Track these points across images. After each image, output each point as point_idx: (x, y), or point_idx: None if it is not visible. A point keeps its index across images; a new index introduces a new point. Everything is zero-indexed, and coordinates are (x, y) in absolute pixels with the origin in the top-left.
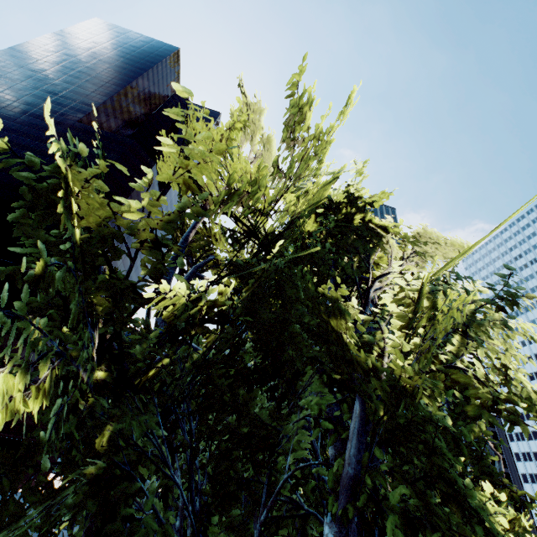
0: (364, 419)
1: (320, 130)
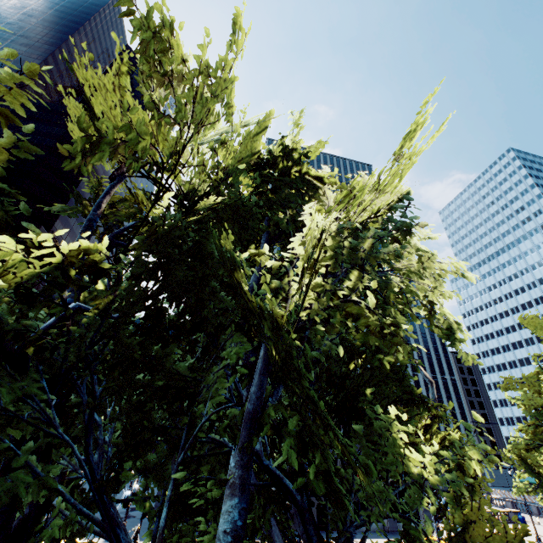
0: (268, 360)
1: (210, 65)
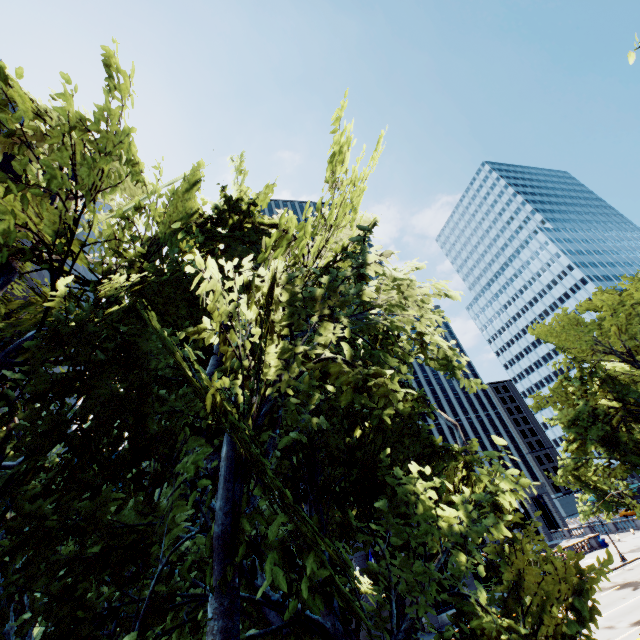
0: (233, 460)
1: (80, 116)
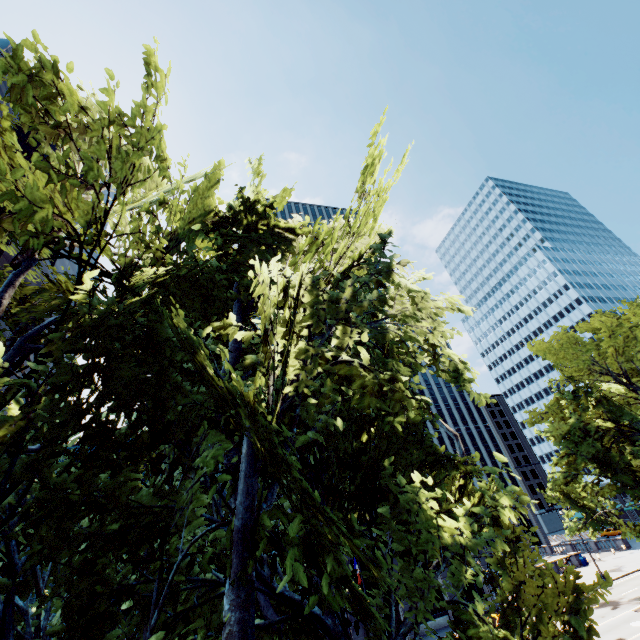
0: (253, 457)
1: (122, 112)
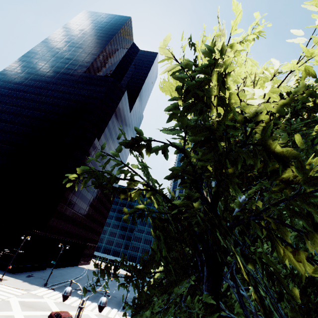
0: None
1: None
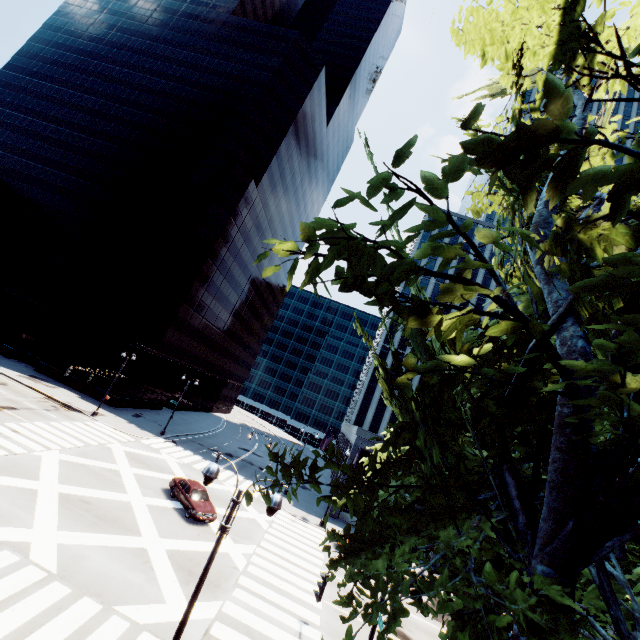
0: None
1: None
